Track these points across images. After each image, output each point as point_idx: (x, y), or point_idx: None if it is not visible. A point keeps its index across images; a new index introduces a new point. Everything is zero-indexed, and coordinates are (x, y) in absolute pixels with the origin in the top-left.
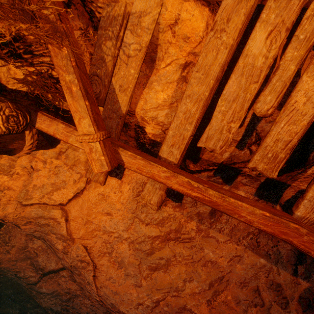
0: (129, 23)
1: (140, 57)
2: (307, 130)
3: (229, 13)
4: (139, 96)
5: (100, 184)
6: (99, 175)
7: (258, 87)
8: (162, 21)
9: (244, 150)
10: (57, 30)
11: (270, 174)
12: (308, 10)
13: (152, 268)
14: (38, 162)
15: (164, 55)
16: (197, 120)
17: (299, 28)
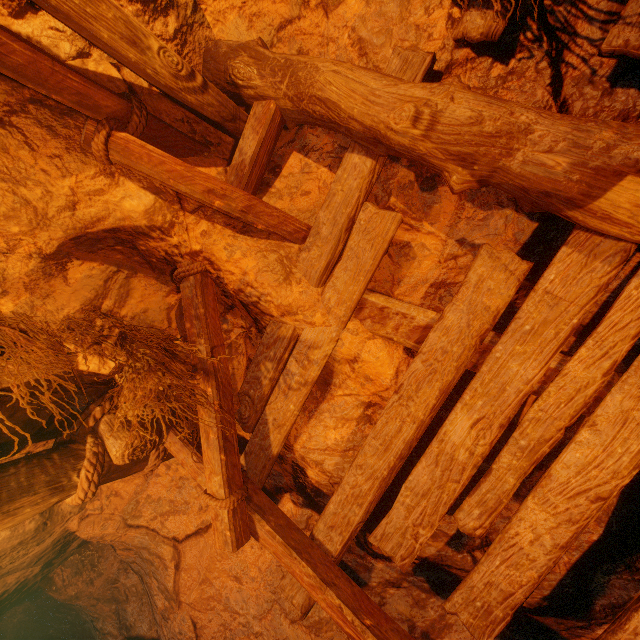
0: (295, 349)
1: (303, 392)
2: (585, 554)
3: (420, 381)
4: (301, 428)
5: None
6: None
7: (460, 489)
8: (338, 354)
9: (461, 553)
10: (206, 369)
11: (479, 637)
12: (531, 409)
13: None
14: (160, 465)
15: (341, 383)
16: (370, 503)
17: (519, 428)
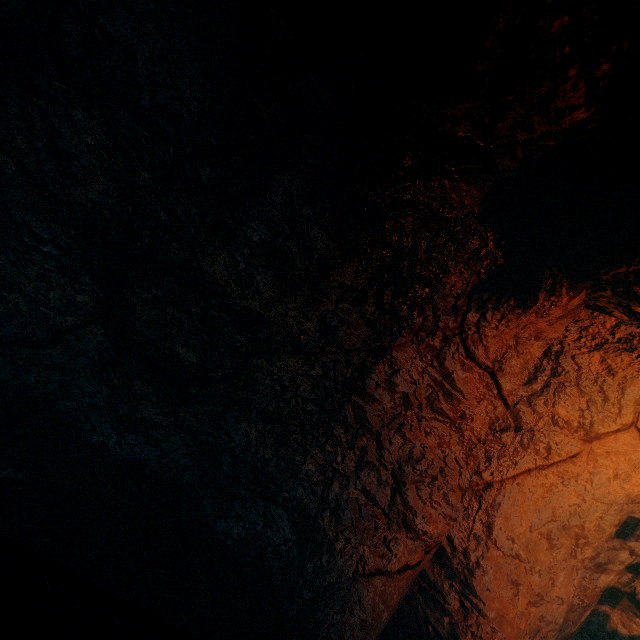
0: None
1: None
2: None
3: None
4: None
5: None
6: None
7: None
8: None
9: None
10: None
11: None
12: None
13: (549, 535)
14: None
15: None
16: None
17: None
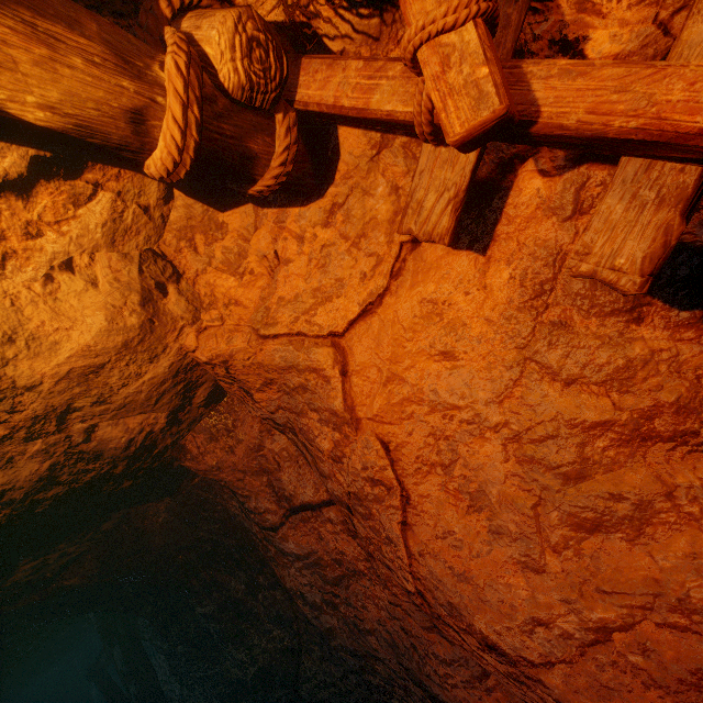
0: None
1: None
2: None
3: None
4: None
5: (439, 240)
6: (439, 213)
7: None
8: None
9: None
10: None
11: None
12: None
13: (583, 522)
14: (287, 241)
15: None
16: None
17: None
